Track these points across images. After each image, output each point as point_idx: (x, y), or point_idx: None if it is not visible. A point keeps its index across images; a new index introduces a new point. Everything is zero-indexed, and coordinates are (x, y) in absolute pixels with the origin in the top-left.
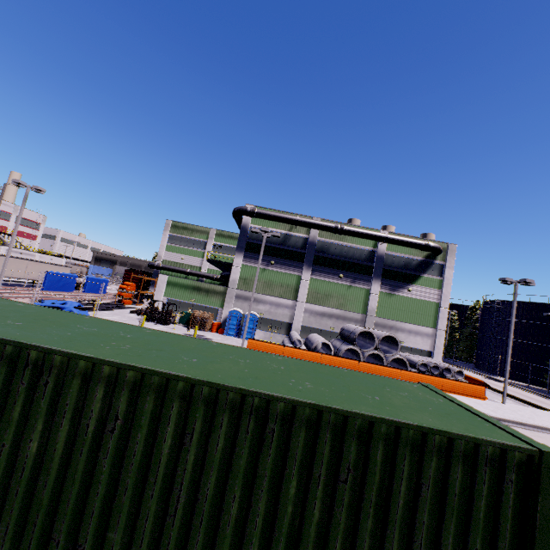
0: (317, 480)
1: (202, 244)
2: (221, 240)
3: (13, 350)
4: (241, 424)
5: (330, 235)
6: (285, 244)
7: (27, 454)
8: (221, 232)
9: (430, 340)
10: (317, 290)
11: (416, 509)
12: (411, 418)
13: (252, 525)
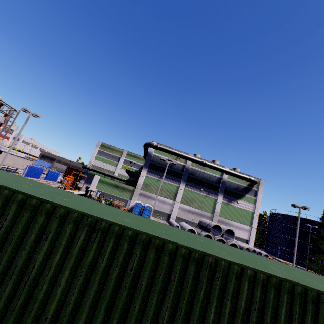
0: None
1: (117, 158)
2: (129, 157)
3: (198, 255)
4: (319, 310)
5: (197, 166)
6: (172, 167)
7: (209, 321)
8: (130, 153)
9: (248, 233)
10: (187, 196)
11: None
12: None
13: None
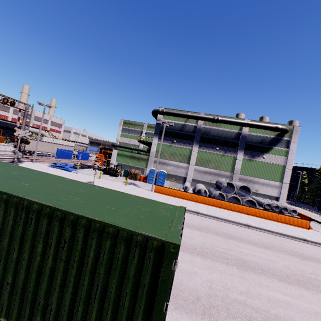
0: (50, 245)
1: (139, 132)
2: (150, 129)
3: None
4: (18, 214)
5: (210, 124)
6: (183, 130)
7: None
8: (150, 125)
9: (277, 190)
10: (202, 158)
11: (96, 266)
12: (107, 218)
13: (21, 264)
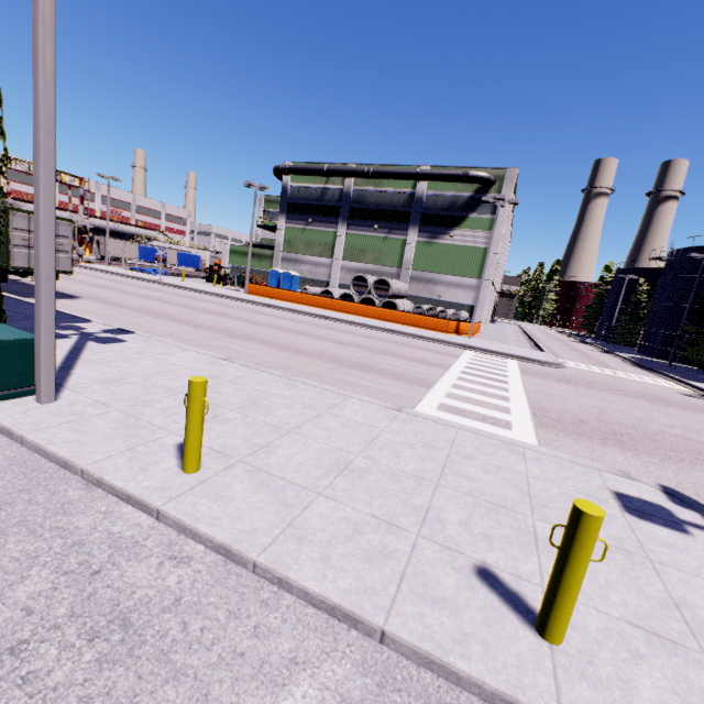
0: None
1: None
2: None
3: None
4: None
5: (366, 183)
6: (323, 200)
7: None
8: None
9: (474, 293)
10: (353, 246)
11: None
12: None
13: None
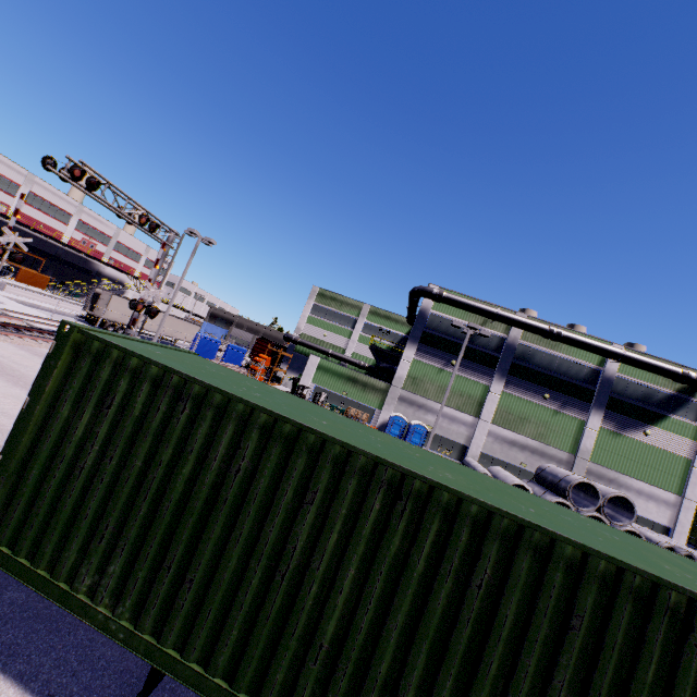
0: None
1: (350, 321)
2: (375, 319)
3: (639, 582)
4: None
5: (537, 339)
6: (473, 342)
7: None
8: (376, 310)
9: (670, 512)
10: (509, 410)
11: None
12: None
13: None
